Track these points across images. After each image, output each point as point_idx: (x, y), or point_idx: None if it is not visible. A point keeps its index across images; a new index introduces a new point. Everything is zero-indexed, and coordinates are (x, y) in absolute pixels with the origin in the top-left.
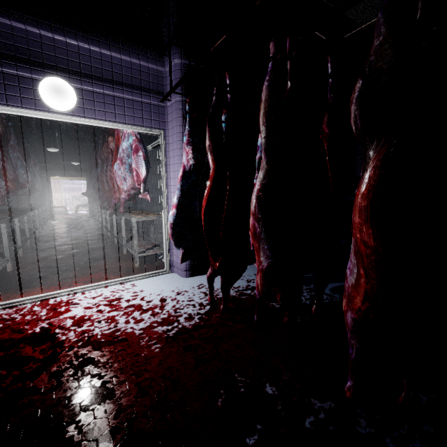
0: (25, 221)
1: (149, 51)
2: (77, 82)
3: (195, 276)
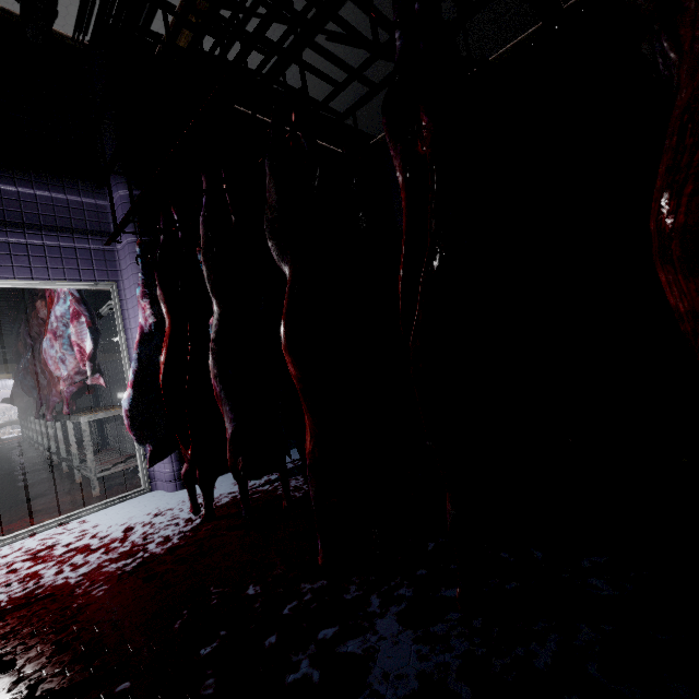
0: None
1: (80, 182)
2: None
3: None
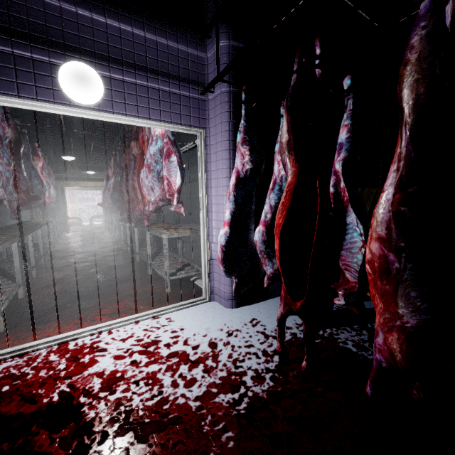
0: (39, 236)
1: (188, 32)
2: (104, 68)
3: (241, 306)
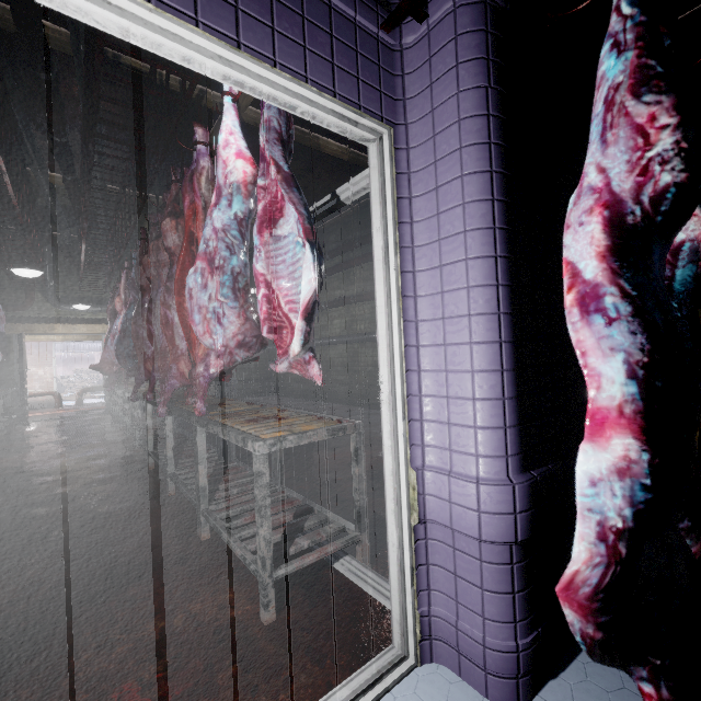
0: None
1: None
2: None
3: (539, 686)
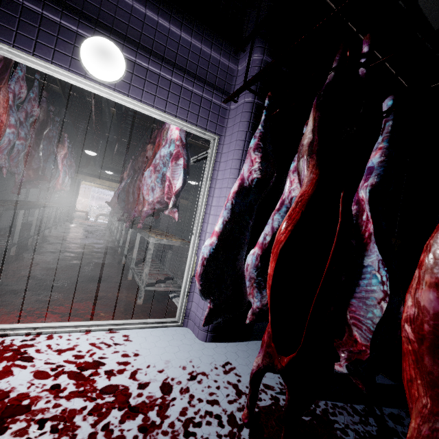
0: (35, 216)
1: (224, 43)
2: (131, 52)
3: (217, 341)
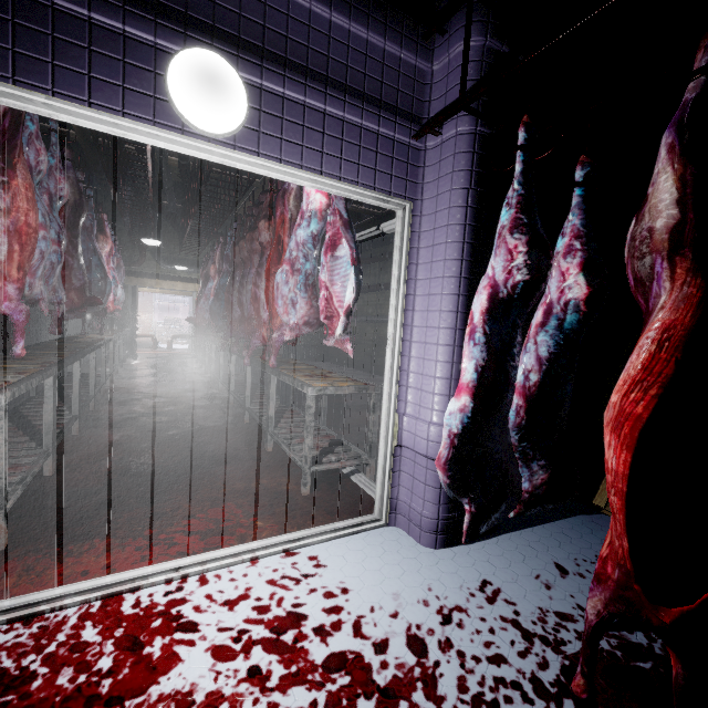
0: (91, 364)
1: (405, 22)
2: (252, 69)
3: (452, 545)
